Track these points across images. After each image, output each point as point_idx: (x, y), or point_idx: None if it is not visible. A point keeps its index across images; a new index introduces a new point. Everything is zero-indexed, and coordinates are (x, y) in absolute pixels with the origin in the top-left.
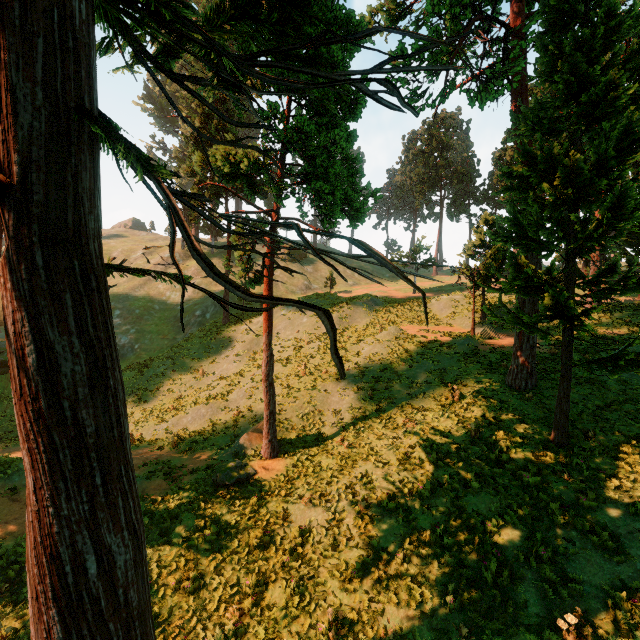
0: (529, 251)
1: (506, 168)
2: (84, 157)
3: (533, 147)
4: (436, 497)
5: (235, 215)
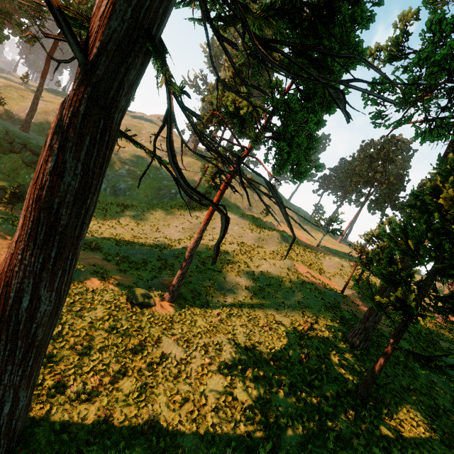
0: (405, 255)
1: (416, 191)
2: (137, 61)
3: (453, 188)
4: (256, 383)
5: (207, 135)
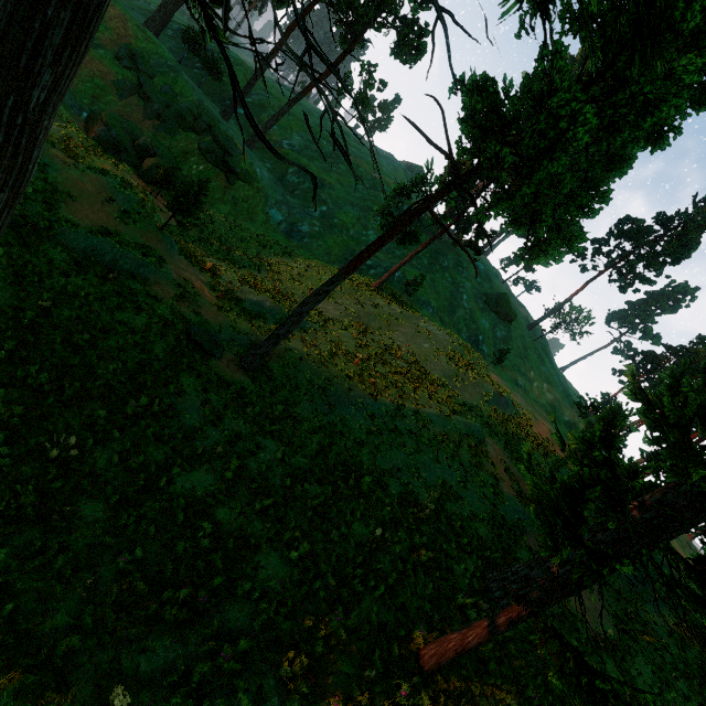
0: (658, 444)
1: None
2: None
3: None
4: (261, 519)
5: None
